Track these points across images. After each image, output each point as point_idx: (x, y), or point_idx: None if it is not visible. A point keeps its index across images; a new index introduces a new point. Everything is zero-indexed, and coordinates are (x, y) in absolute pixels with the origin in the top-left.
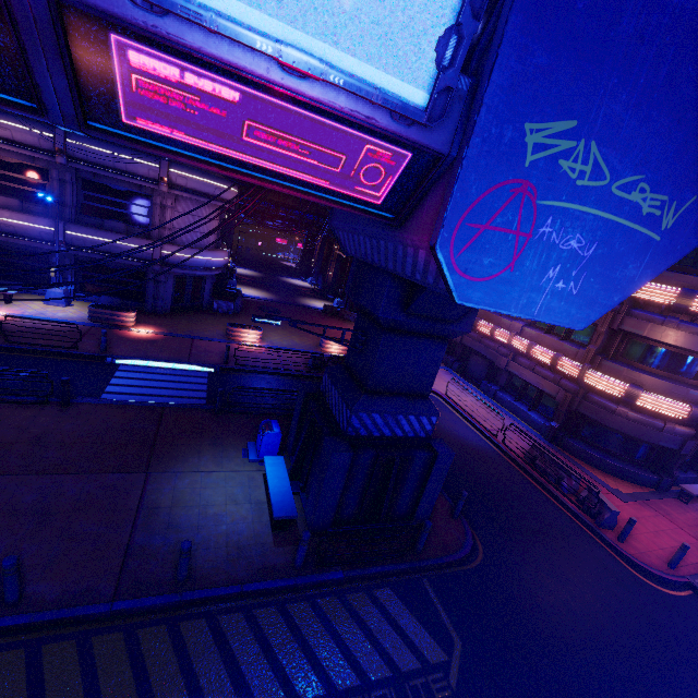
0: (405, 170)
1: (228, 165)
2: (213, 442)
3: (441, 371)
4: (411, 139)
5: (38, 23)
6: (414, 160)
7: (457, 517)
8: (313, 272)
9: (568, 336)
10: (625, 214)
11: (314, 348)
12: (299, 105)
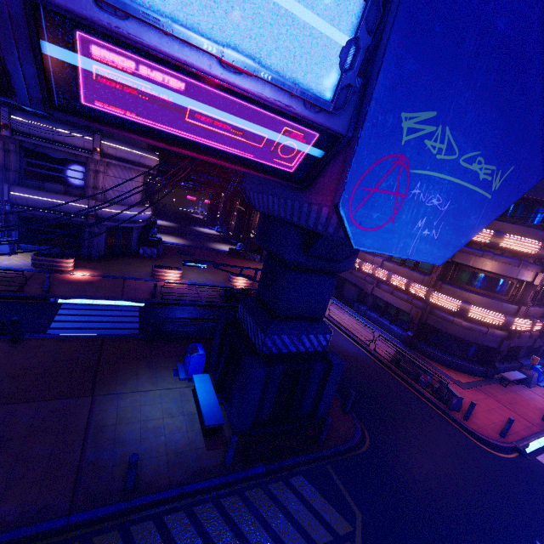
0: (312, 146)
1: (171, 141)
2: (148, 365)
3: None
4: (319, 122)
5: (13, 19)
6: (320, 139)
7: (347, 412)
8: (218, 222)
9: (416, 267)
10: (468, 179)
11: (224, 283)
12: (233, 94)
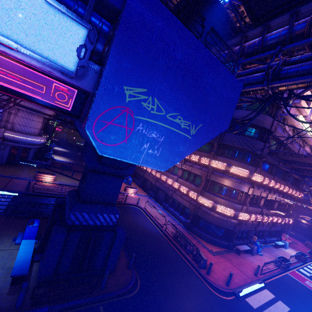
0: (76, 97)
1: None
2: None
3: (146, 197)
4: (73, 83)
5: None
6: (79, 93)
7: (130, 268)
8: None
9: (193, 182)
10: (174, 126)
11: None
12: (13, 60)
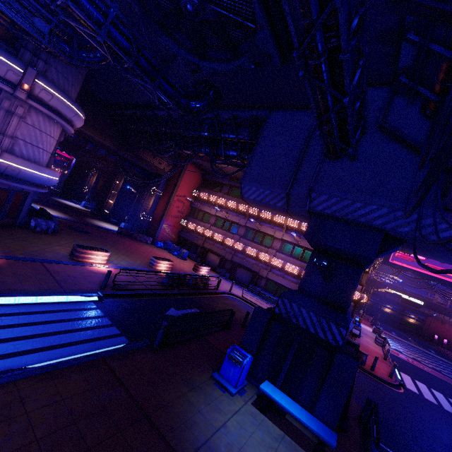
0: None
1: None
2: (188, 386)
3: (222, 279)
4: None
5: None
6: None
7: None
8: (87, 197)
9: (301, 258)
10: None
11: (147, 266)
12: None
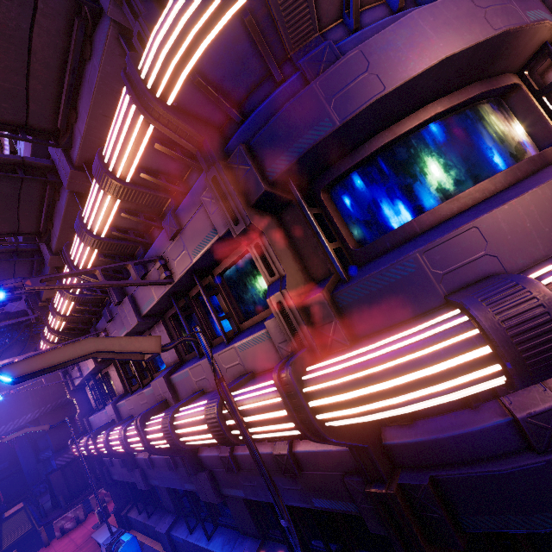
0: None
1: None
2: None
3: None
4: None
5: None
6: None
7: (64, 509)
8: None
9: None
10: None
11: None
12: None
